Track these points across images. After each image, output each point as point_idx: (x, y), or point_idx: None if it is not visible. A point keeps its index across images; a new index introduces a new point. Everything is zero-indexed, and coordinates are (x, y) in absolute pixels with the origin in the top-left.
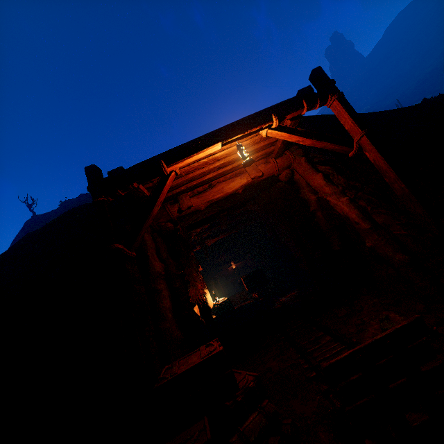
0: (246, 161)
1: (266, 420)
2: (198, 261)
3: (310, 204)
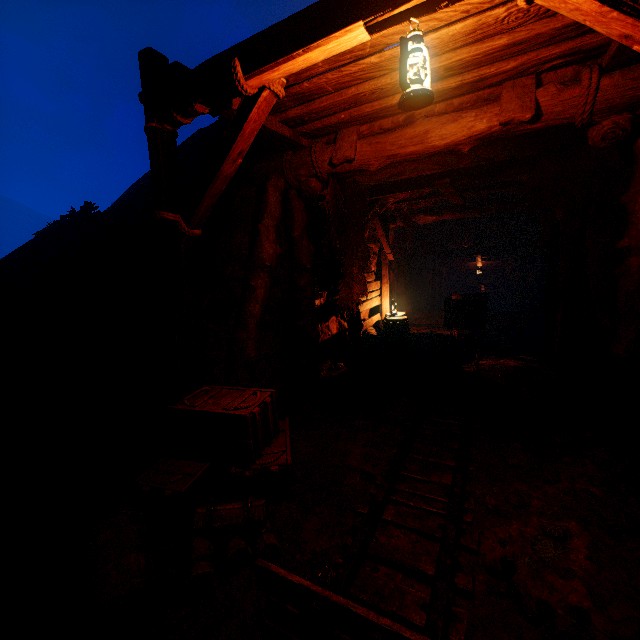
0: (404, 97)
1: (243, 520)
2: (416, 237)
3: (629, 229)
